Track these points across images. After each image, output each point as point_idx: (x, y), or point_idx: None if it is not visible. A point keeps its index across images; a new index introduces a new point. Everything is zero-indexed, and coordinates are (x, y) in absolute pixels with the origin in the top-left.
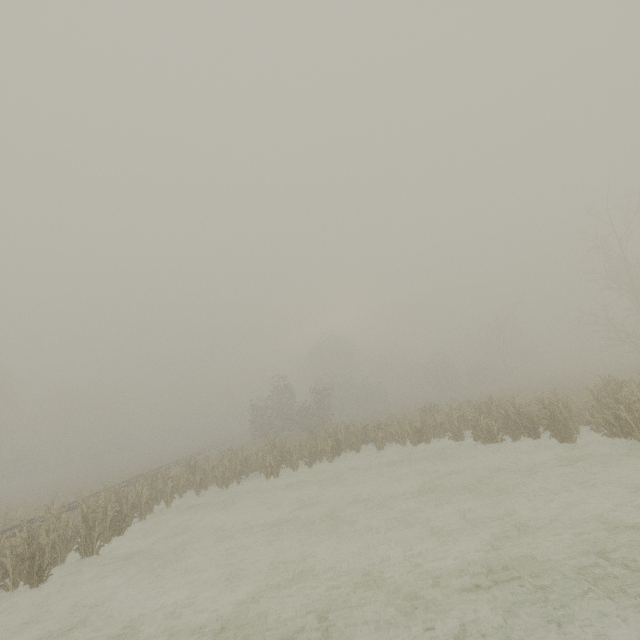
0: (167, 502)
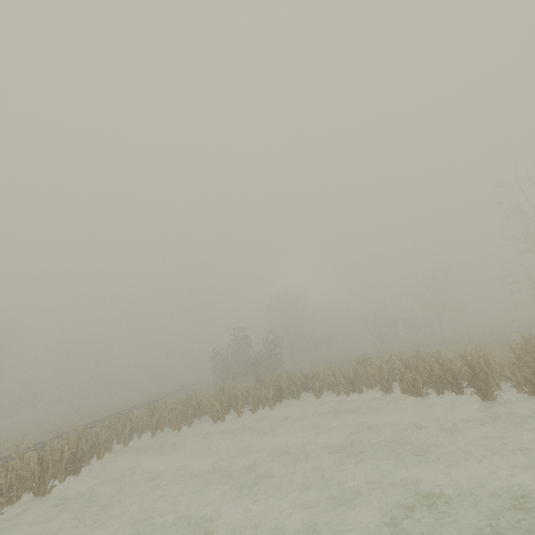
0: (125, 442)
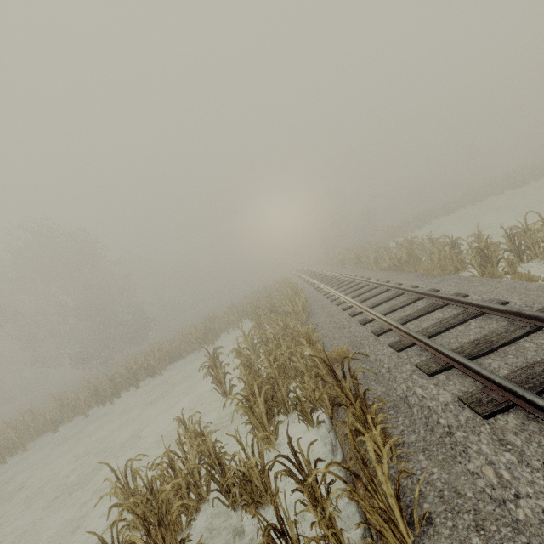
0: None
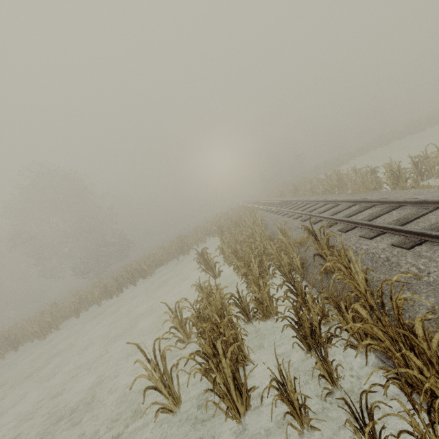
0: None
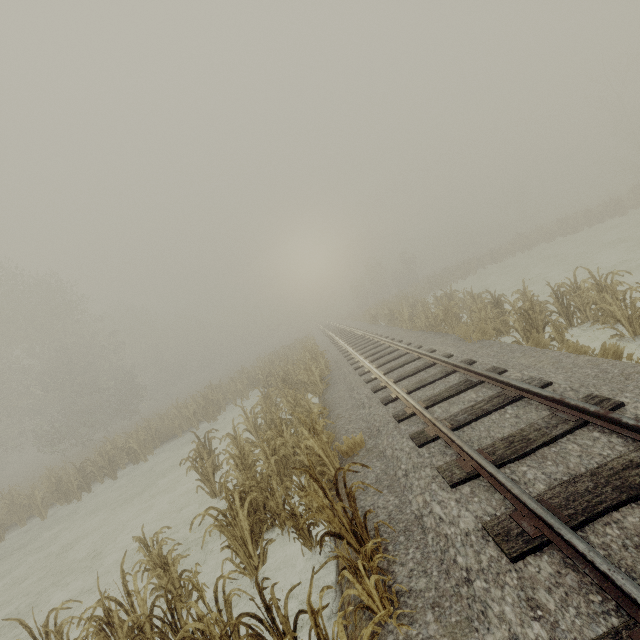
0: None
